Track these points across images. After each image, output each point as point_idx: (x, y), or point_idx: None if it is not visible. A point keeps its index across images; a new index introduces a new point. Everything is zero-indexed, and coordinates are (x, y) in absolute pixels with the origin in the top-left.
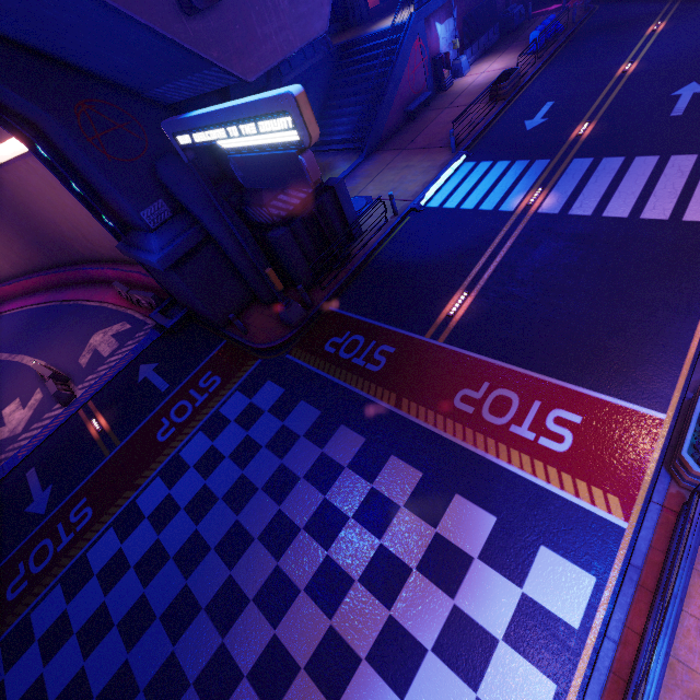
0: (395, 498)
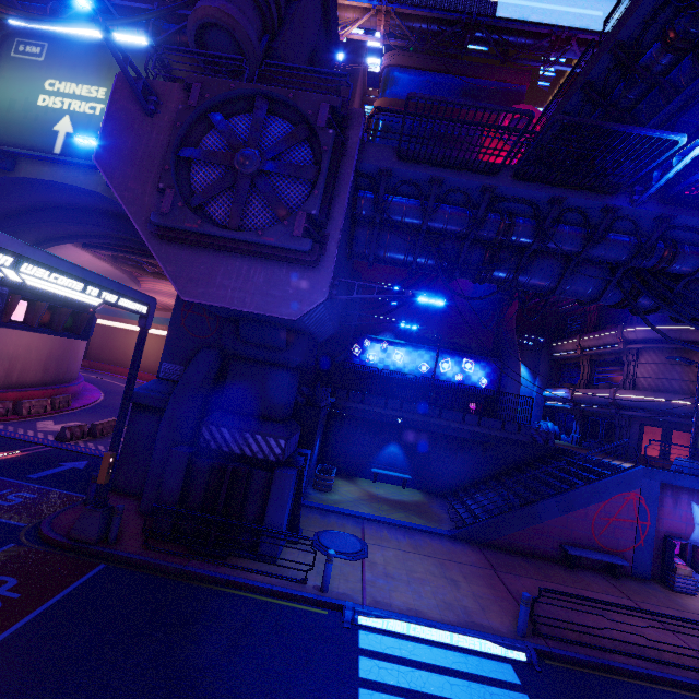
0: None
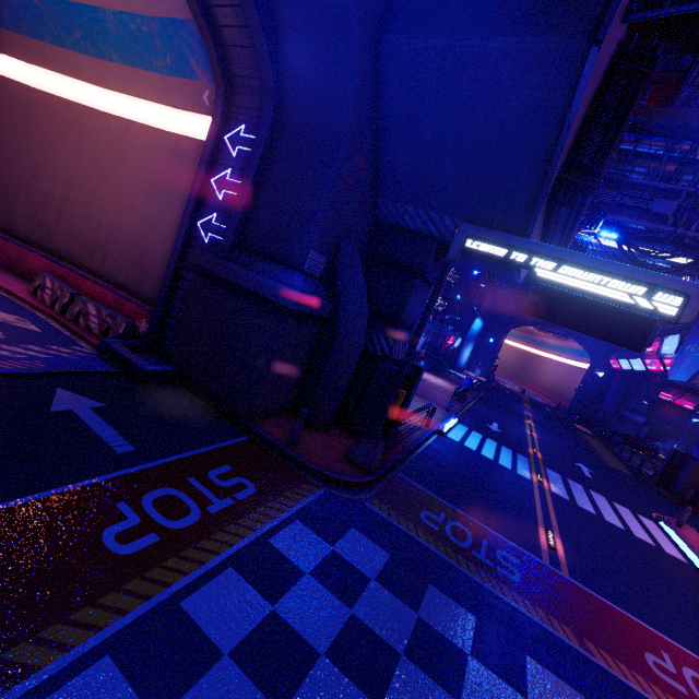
0: None
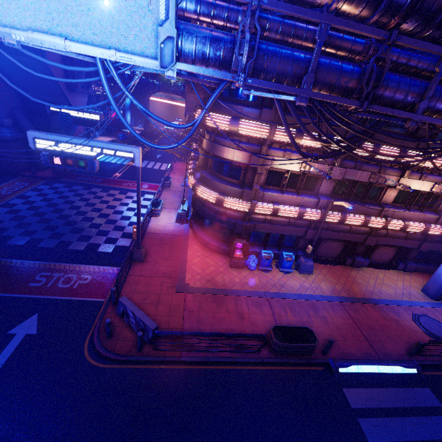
0: (115, 193)
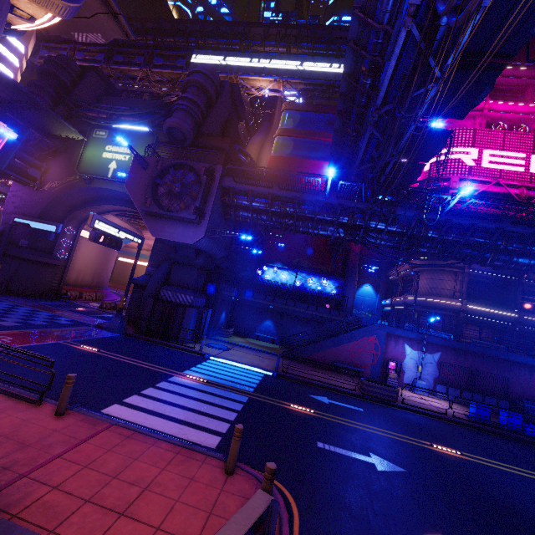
0: None
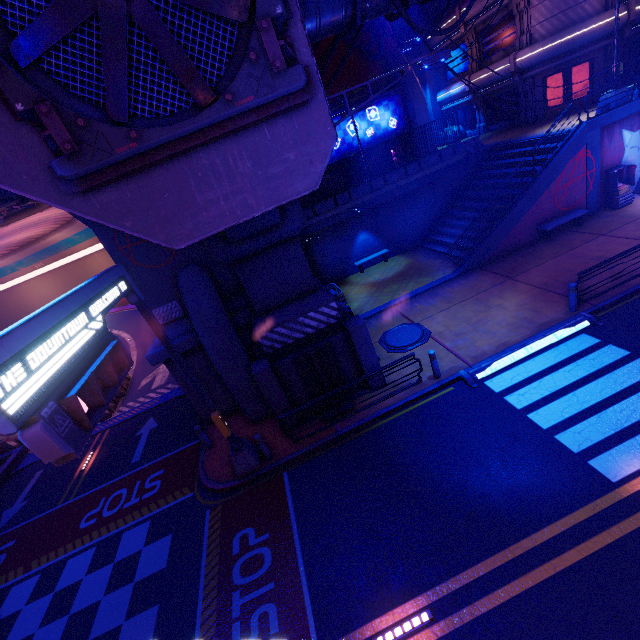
0: None
